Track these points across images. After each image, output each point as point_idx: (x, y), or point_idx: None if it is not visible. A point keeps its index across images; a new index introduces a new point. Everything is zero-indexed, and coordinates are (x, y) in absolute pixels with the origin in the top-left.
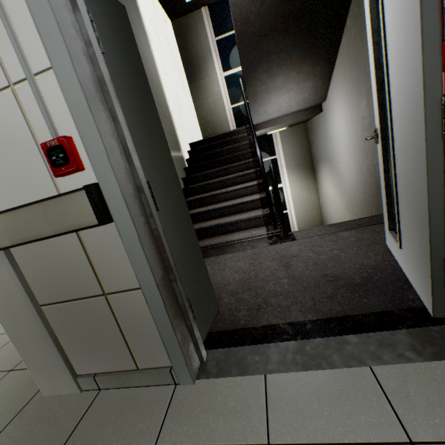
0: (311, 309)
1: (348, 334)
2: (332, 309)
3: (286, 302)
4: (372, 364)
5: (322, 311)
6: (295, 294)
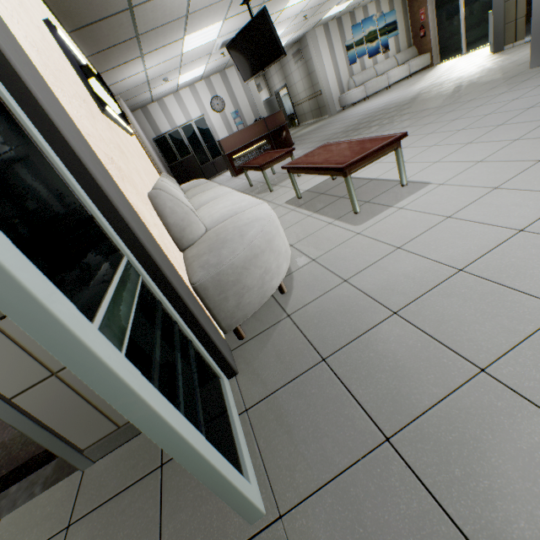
0: (13, 459)
1: (15, 484)
2: (28, 453)
3: (0, 456)
4: (4, 516)
5: (19, 459)
6: (16, 441)
